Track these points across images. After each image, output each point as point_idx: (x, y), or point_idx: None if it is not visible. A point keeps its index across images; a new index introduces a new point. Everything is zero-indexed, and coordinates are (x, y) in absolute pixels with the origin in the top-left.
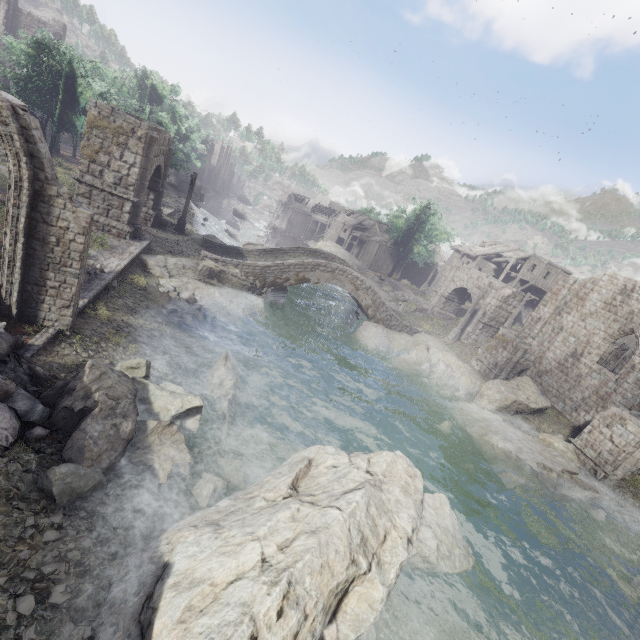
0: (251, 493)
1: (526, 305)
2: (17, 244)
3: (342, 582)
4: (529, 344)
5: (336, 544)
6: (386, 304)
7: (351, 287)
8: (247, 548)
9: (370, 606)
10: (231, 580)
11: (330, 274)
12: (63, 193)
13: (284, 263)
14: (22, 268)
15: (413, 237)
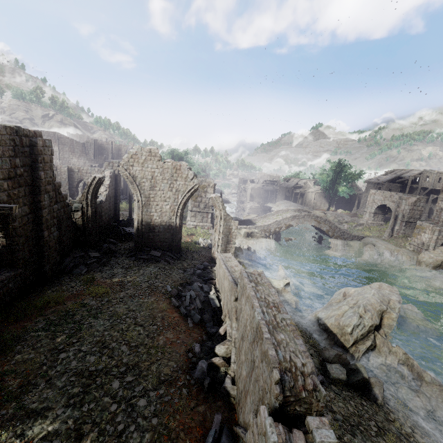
0: (328, 304)
1: (433, 202)
2: (219, 238)
3: (379, 310)
4: (440, 226)
5: (372, 300)
6: (338, 226)
7: (315, 223)
8: (343, 307)
9: (392, 320)
10: (343, 313)
11: (302, 219)
12: (230, 217)
13: (277, 220)
14: (221, 245)
15: (336, 183)
